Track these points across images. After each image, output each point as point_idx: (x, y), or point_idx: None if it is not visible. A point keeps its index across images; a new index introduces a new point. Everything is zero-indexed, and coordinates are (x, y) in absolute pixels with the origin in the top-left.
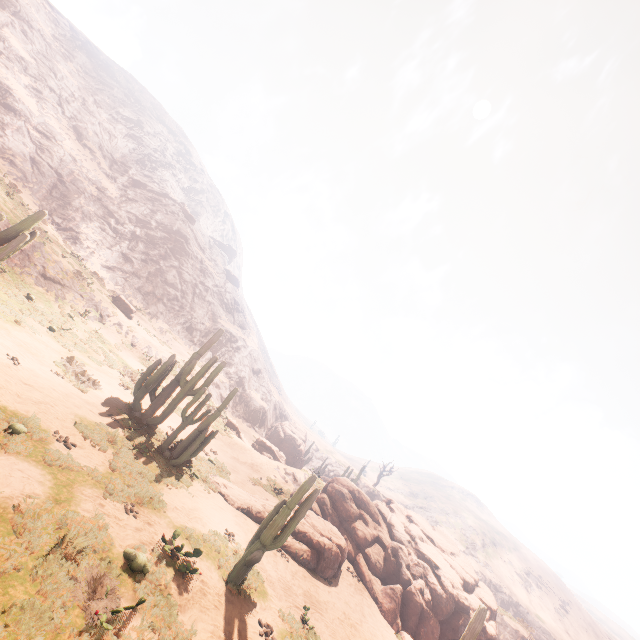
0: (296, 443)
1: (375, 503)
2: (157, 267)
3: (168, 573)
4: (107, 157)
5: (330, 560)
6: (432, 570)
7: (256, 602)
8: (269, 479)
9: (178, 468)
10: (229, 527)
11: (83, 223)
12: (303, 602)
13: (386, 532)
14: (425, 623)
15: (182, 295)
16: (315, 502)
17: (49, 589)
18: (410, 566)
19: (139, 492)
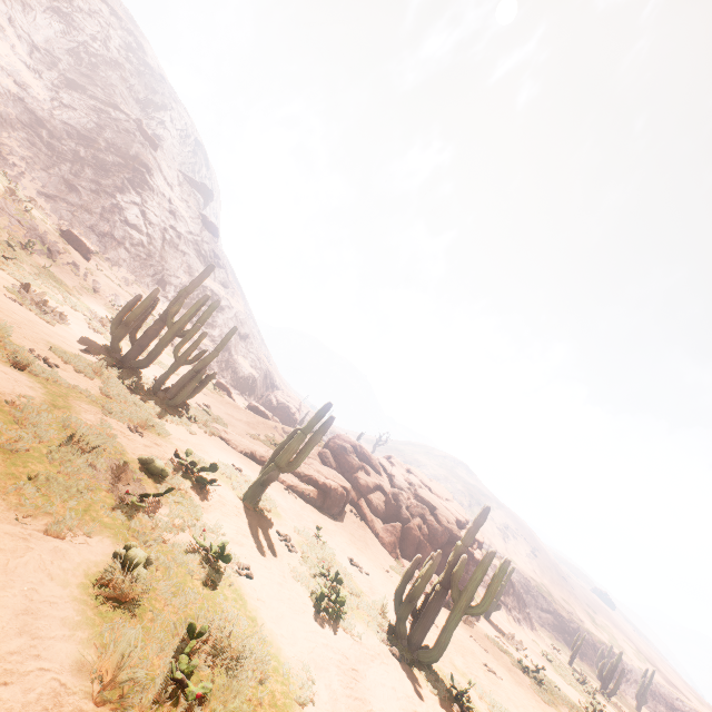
0: (290, 411)
1: (376, 458)
2: (113, 202)
3: (186, 483)
4: (23, 38)
5: (336, 499)
6: (430, 510)
7: (272, 519)
8: (267, 436)
9: (174, 409)
10: (236, 464)
11: (2, 130)
12: (314, 527)
13: (387, 482)
14: (422, 551)
15: (149, 240)
16: (317, 456)
17: (72, 469)
18: (409, 508)
19: (140, 417)
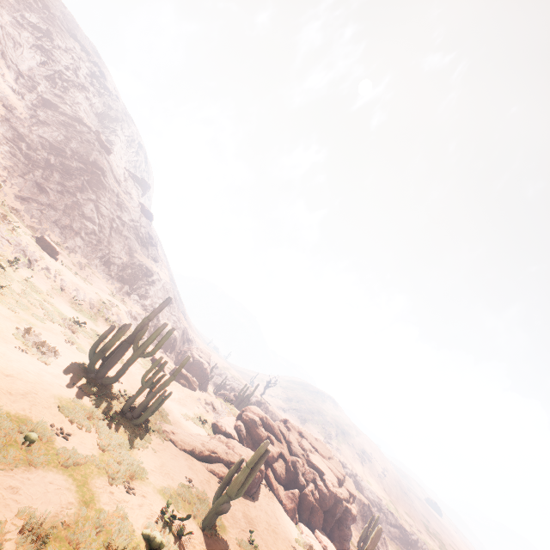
0: (204, 367)
1: (277, 425)
2: (74, 199)
3: (170, 539)
4: (12, 68)
5: (254, 482)
6: (319, 475)
7: (222, 538)
8: (194, 411)
9: (139, 426)
10: (186, 473)
11: None
12: (245, 524)
13: (286, 448)
14: (314, 515)
15: (100, 229)
16: (233, 429)
17: None
18: (304, 474)
19: (129, 468)
